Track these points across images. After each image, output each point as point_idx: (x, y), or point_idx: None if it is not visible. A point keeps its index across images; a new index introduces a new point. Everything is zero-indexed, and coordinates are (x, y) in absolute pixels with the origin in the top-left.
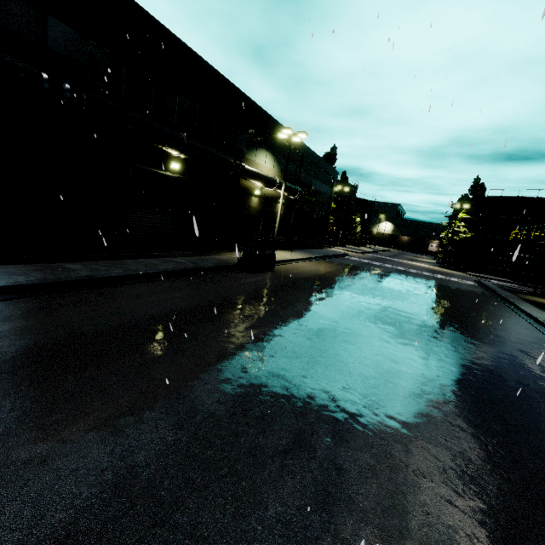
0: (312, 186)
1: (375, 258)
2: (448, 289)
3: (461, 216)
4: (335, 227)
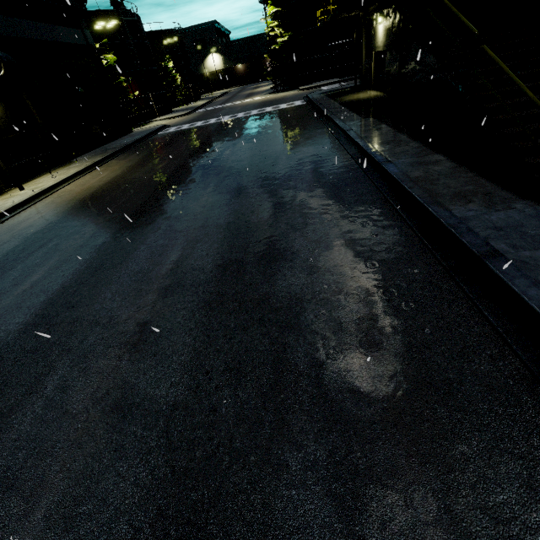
0: (31, 36)
1: (203, 114)
2: (268, 128)
3: (271, 12)
4: (137, 92)
